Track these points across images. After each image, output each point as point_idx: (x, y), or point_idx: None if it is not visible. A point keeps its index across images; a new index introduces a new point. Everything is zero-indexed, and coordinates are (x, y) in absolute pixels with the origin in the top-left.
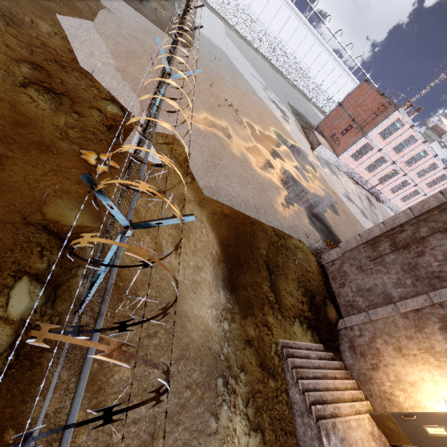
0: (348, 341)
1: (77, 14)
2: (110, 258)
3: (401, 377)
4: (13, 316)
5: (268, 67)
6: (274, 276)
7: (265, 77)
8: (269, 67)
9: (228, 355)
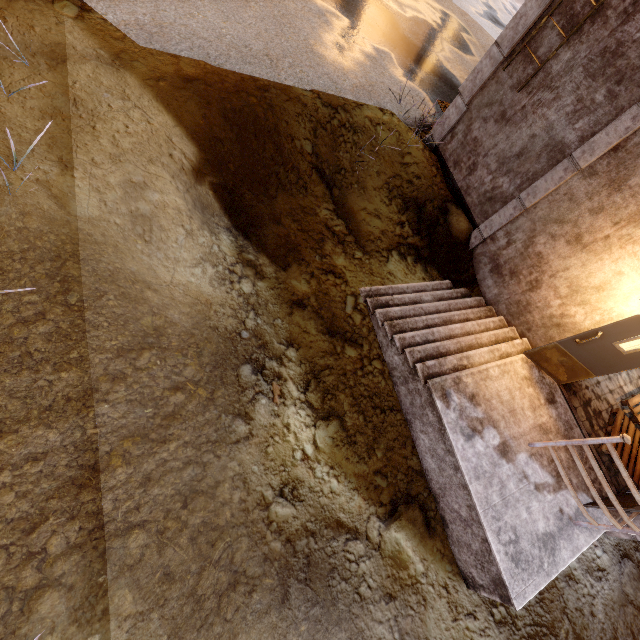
0: (488, 261)
1: None
2: None
3: (579, 284)
4: None
5: None
6: (338, 189)
7: None
8: None
9: (257, 330)
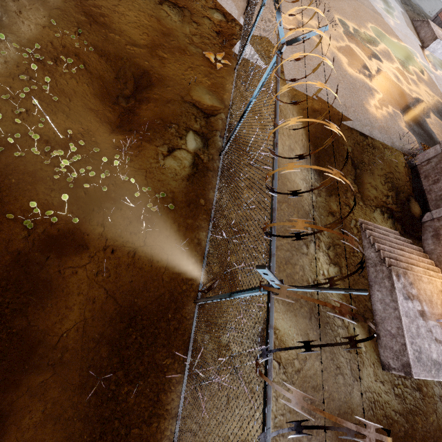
0: (432, 230)
1: None
2: (263, 81)
3: None
4: (190, 150)
5: None
6: (358, 171)
7: None
8: None
9: (314, 216)
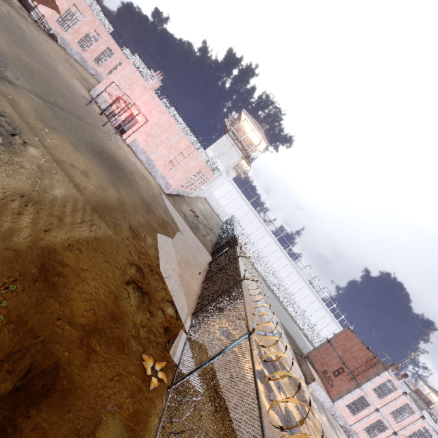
0: None
1: (166, 233)
2: None
3: None
4: None
5: (264, 284)
6: None
7: (263, 293)
8: (264, 284)
9: None
